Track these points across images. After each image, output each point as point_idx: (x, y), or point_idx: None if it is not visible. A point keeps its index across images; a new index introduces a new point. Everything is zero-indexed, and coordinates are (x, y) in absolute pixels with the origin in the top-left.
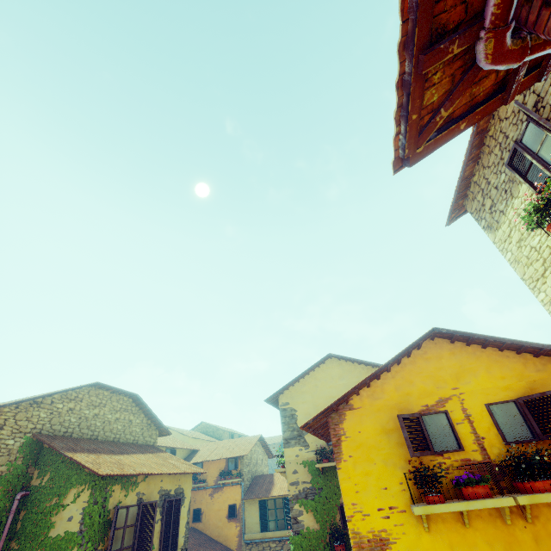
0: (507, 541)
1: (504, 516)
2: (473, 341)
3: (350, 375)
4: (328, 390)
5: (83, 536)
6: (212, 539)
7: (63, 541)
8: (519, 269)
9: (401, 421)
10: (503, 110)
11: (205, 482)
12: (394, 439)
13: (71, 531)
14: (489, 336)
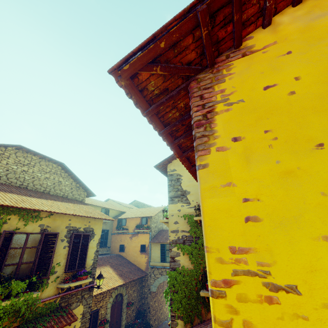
0: None
1: None
2: None
3: None
4: None
5: None
6: (130, 262)
7: None
8: None
9: None
10: None
11: (127, 230)
12: None
13: None
14: None
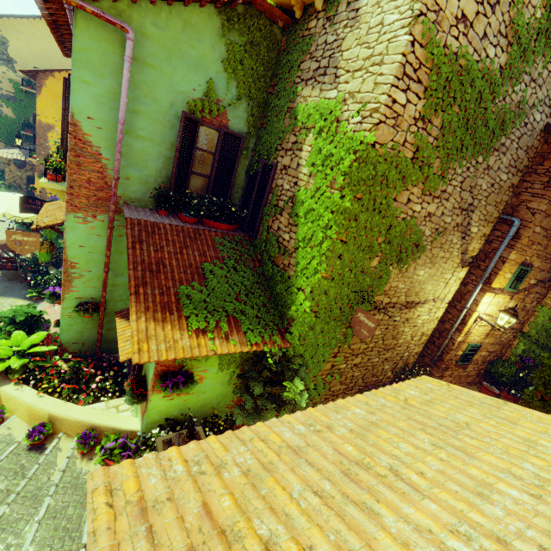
0: None
1: None
2: None
3: None
4: (45, 44)
5: None
6: None
7: None
8: None
9: None
10: None
11: None
12: None
13: None
14: None
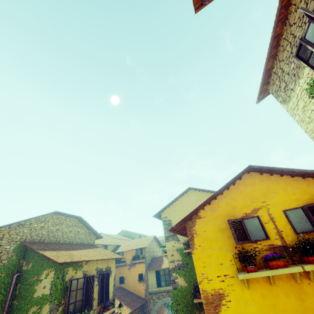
0: (298, 293)
1: (295, 277)
2: (275, 172)
3: (202, 199)
4: (189, 208)
5: (52, 296)
6: (130, 292)
7: (41, 299)
8: (304, 125)
9: (230, 223)
10: (292, 18)
11: (125, 262)
12: (226, 234)
13: (45, 294)
14: (284, 168)
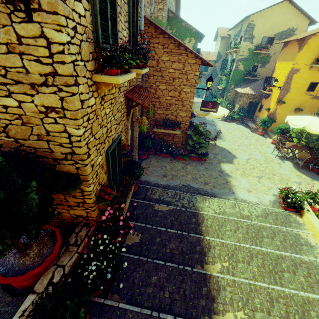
0: None
1: None
2: None
3: (288, 15)
4: (274, 19)
5: None
6: None
7: None
8: None
9: None
10: None
11: None
12: None
13: None
14: None
